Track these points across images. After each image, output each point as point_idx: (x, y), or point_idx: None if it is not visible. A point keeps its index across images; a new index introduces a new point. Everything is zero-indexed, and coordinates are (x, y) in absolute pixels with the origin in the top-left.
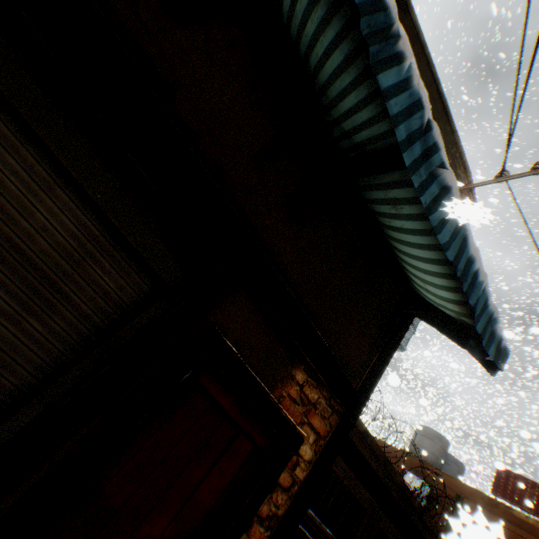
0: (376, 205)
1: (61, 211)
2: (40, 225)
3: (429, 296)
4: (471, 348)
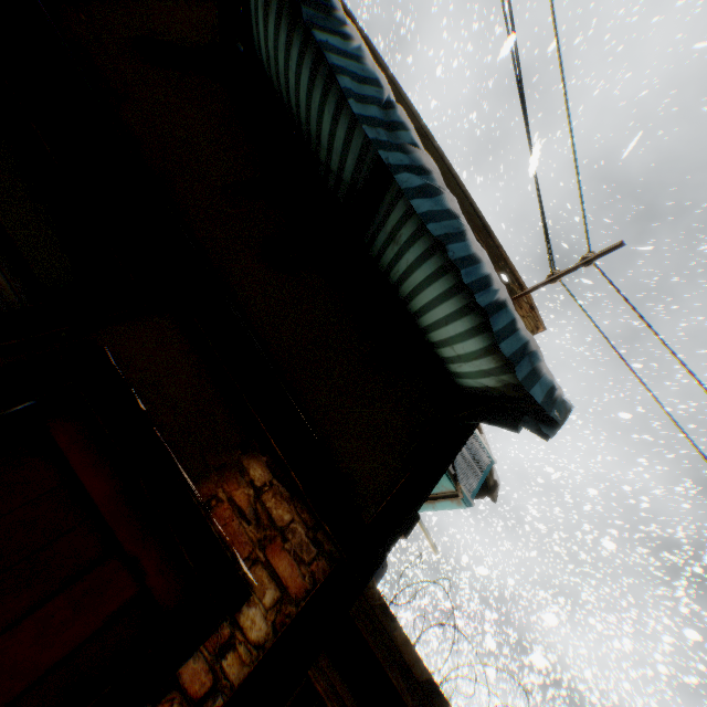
0: (382, 257)
1: None
2: None
3: (464, 367)
4: (526, 422)
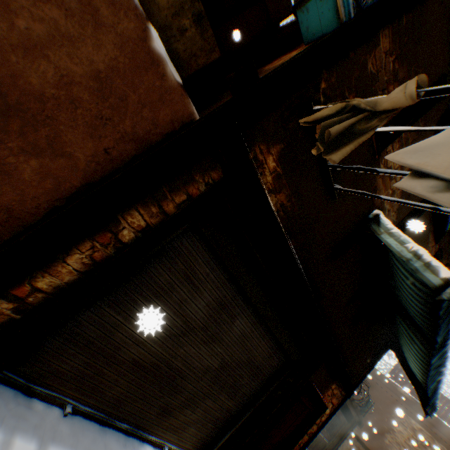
0: (397, 321)
1: (266, 344)
2: (259, 351)
3: (407, 361)
4: (419, 394)
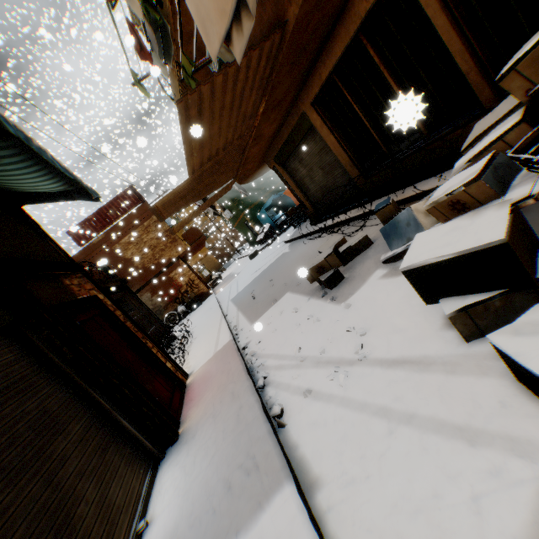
0: None
1: None
2: None
3: (39, 191)
4: (81, 198)
